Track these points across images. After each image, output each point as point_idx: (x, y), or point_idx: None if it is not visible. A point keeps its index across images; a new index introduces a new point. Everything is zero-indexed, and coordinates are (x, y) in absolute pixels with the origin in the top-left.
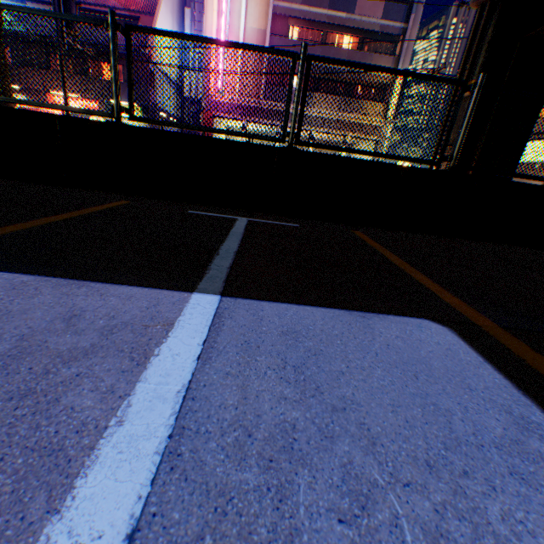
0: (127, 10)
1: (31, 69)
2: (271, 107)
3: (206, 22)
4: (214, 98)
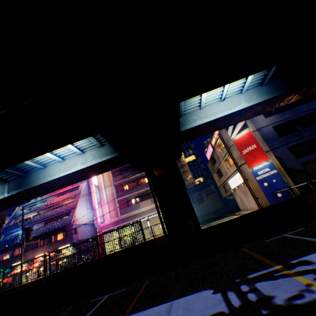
0: (67, 210)
1: (29, 250)
2: (125, 216)
3: (93, 200)
4: (101, 224)
